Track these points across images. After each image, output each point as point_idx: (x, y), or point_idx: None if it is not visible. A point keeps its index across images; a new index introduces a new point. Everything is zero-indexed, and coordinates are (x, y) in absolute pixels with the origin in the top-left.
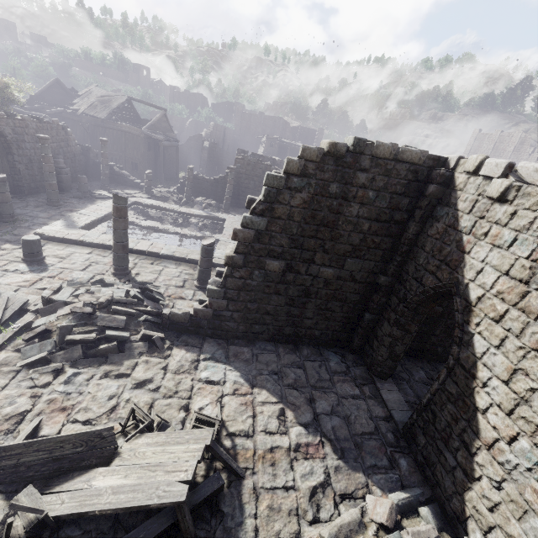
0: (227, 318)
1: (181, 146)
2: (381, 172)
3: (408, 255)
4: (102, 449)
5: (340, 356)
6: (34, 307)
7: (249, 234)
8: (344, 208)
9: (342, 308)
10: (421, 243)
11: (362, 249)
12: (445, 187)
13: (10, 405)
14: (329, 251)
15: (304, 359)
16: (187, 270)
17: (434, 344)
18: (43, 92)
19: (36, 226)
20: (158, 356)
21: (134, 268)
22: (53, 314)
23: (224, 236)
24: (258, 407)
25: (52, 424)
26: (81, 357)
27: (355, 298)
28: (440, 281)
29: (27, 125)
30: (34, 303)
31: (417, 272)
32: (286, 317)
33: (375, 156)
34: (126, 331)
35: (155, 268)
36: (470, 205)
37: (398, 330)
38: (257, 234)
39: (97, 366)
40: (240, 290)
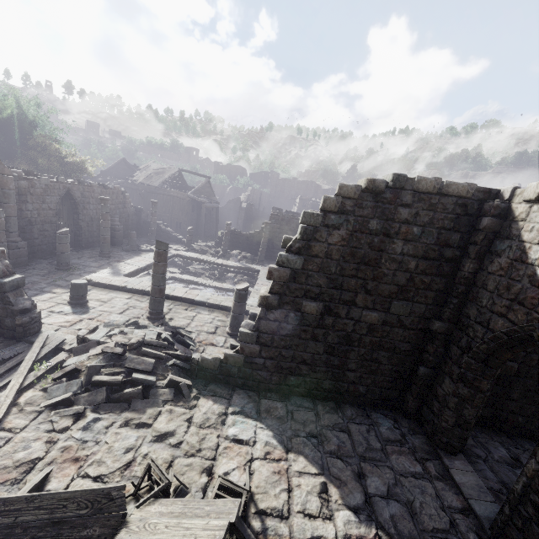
0: (259, 366)
1: (221, 208)
2: (425, 207)
3: (465, 296)
4: (109, 514)
5: (391, 419)
6: (69, 346)
7: (284, 273)
8: (386, 244)
9: (390, 359)
10: (481, 282)
11: (410, 290)
12: (501, 219)
13: (24, 450)
14: (371, 292)
15: (348, 421)
16: (220, 316)
17: (512, 411)
18: (111, 169)
19: (86, 274)
20: (183, 405)
21: (168, 313)
22: (85, 354)
23: (257, 285)
24: (294, 478)
25: (61, 477)
26: (105, 401)
27: (405, 348)
28: (514, 324)
29: (93, 190)
30: (70, 342)
31: (481, 315)
32: (325, 368)
33: (417, 191)
34: (153, 375)
35: (189, 314)
36: (538, 234)
37: (464, 388)
38: (293, 273)
39: (118, 413)
40: (274, 334)
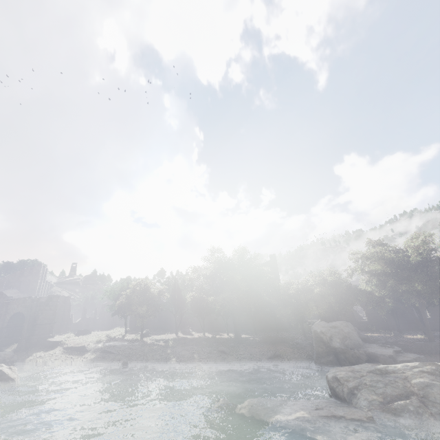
0: None
1: None
2: None
3: None
4: None
5: None
6: None
7: None
8: None
9: None
10: None
11: None
12: None
13: None
14: None
15: None
16: None
17: None
18: None
19: None
20: None
21: None
22: None
23: None
24: None
25: None
26: None
27: None
28: None
29: None
30: None
31: None
32: None
33: None
34: None
35: None
36: None
37: None
38: None
39: None
40: None
